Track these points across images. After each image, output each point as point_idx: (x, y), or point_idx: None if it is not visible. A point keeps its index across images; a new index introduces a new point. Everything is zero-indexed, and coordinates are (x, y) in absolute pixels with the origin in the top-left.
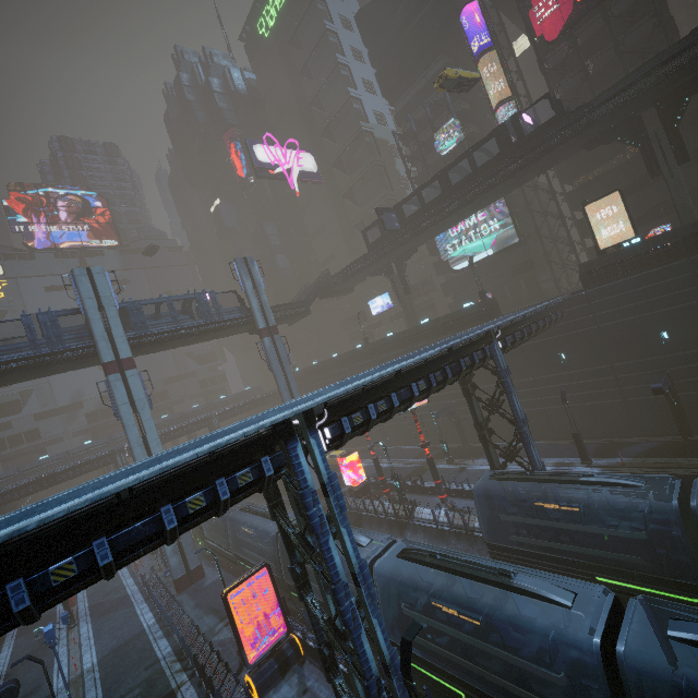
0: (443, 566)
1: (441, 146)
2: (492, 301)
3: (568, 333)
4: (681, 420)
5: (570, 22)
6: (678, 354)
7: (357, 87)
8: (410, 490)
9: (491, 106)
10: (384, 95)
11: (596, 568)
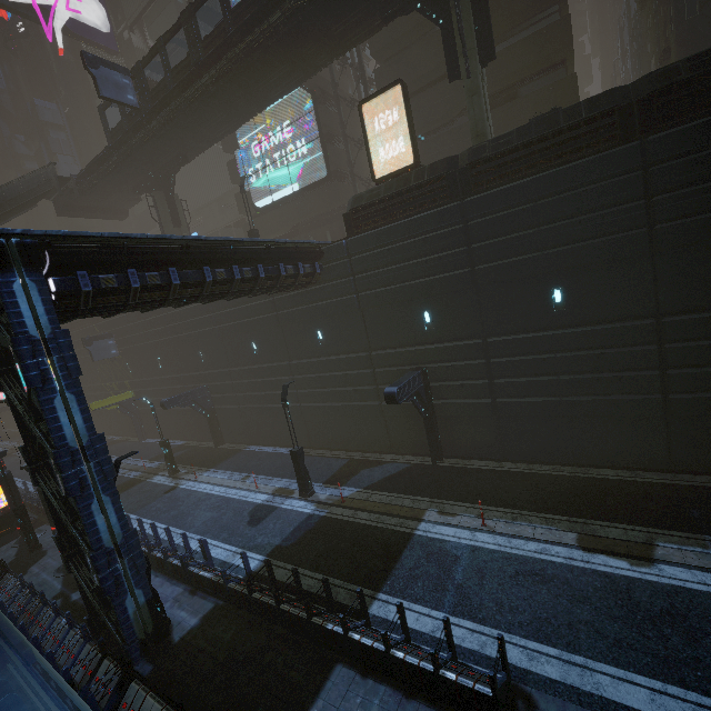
0: None
1: None
2: None
3: (327, 301)
4: (430, 438)
5: None
6: (439, 347)
7: None
8: None
9: None
10: None
11: None
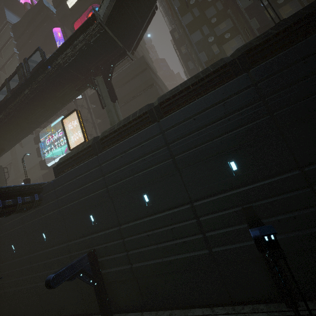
0: None
1: None
2: None
3: (46, 214)
4: (99, 301)
5: None
6: (99, 234)
7: None
8: None
9: None
10: None
11: None
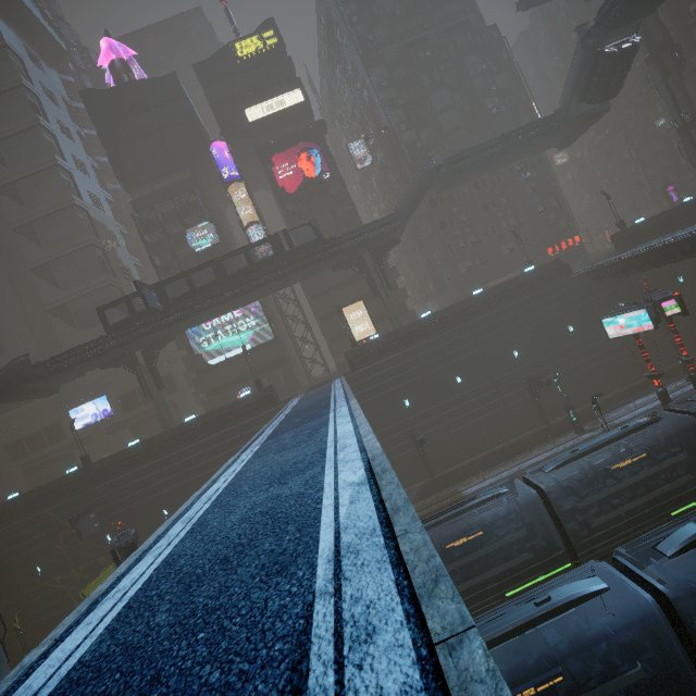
0: None
1: (194, 242)
2: (273, 388)
3: None
4: (428, 464)
5: (303, 187)
6: (417, 415)
7: (66, 159)
8: None
9: (242, 223)
10: (119, 177)
11: (504, 585)
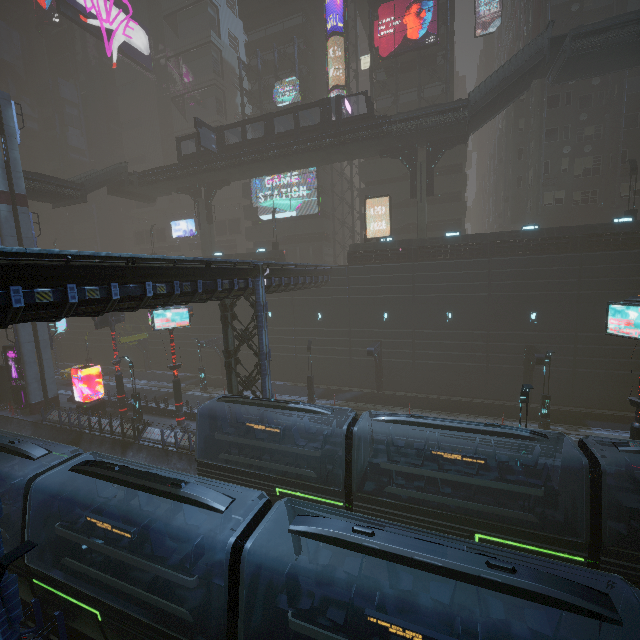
0: (117, 478)
1: (278, 97)
2: (281, 253)
3: (329, 296)
4: (379, 378)
5: (398, 50)
6: (390, 331)
7: None
8: (151, 411)
9: (328, 85)
10: (241, 15)
11: (279, 481)
